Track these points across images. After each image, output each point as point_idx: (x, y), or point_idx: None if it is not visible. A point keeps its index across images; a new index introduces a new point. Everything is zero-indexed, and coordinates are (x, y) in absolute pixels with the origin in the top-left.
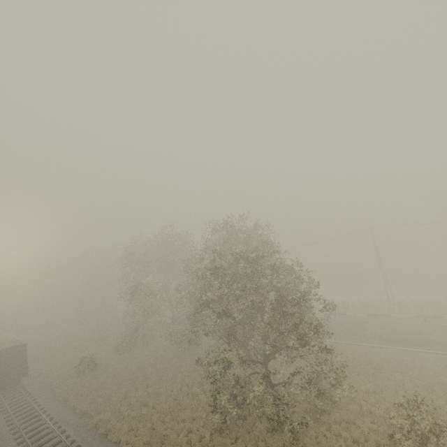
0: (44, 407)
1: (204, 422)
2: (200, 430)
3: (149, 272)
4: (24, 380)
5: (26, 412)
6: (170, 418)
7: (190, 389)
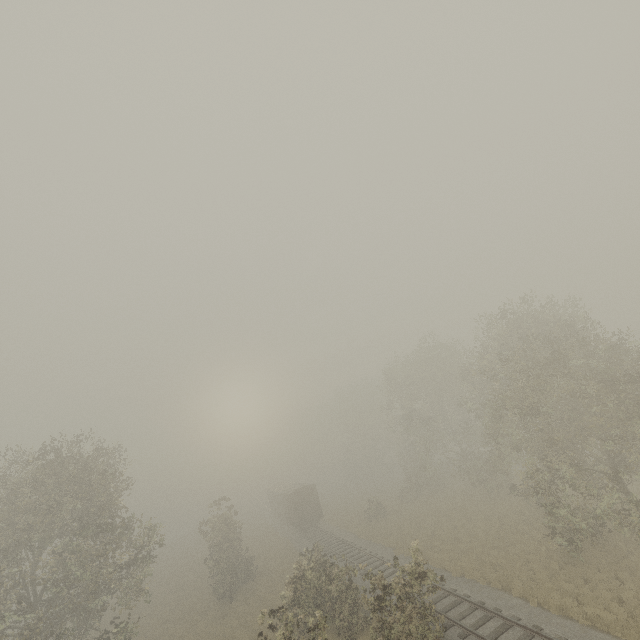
0: (352, 542)
1: (546, 554)
2: (542, 561)
3: (418, 397)
4: (320, 525)
5: (338, 545)
6: (496, 552)
7: (514, 526)
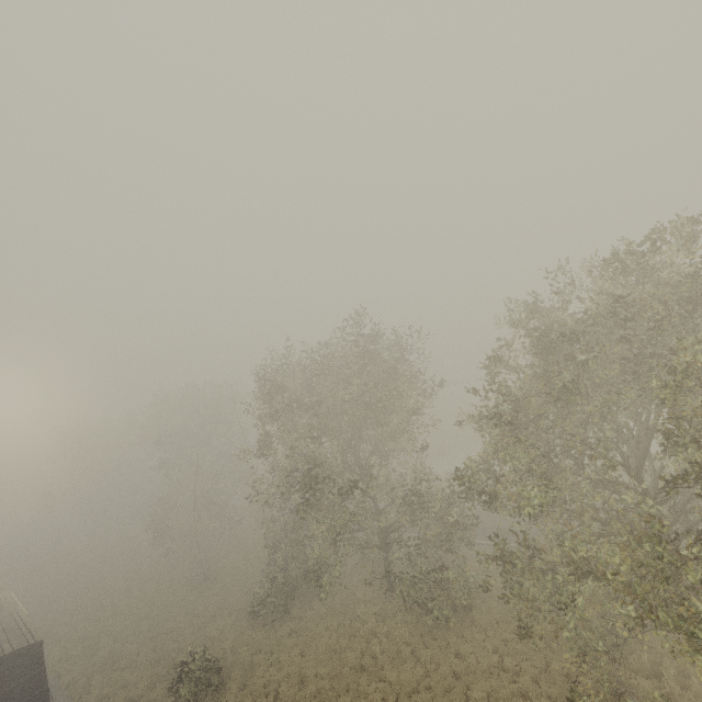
0: None
1: None
2: None
3: (325, 432)
4: None
5: None
6: None
7: None
